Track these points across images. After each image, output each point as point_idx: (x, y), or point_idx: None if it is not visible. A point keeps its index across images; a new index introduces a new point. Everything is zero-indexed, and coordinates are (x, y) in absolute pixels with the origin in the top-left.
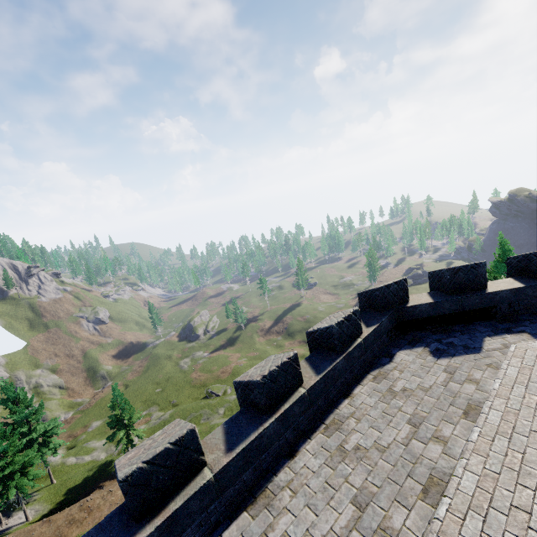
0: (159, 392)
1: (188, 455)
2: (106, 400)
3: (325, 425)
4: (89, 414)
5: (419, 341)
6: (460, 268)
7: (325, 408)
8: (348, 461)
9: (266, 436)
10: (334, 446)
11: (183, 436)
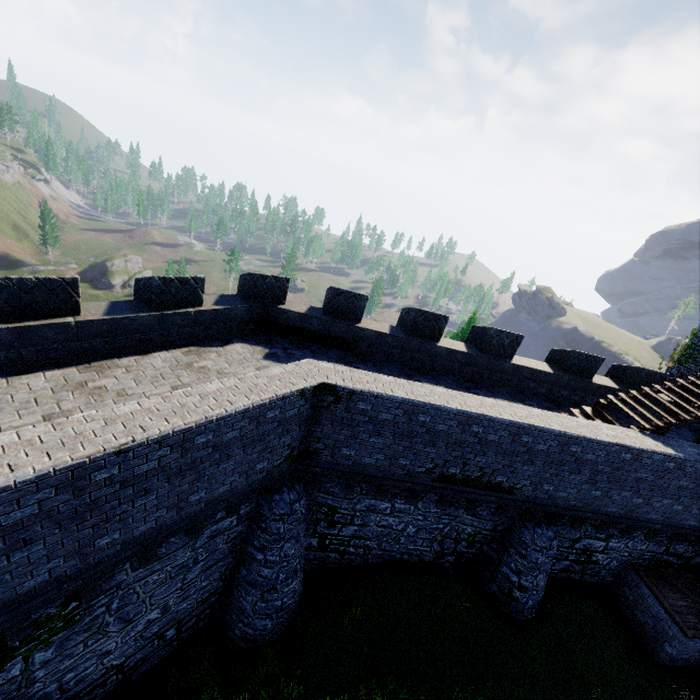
0: None
1: None
2: None
3: (89, 366)
4: None
5: (270, 343)
6: (343, 292)
7: (103, 352)
8: (79, 393)
9: None
10: (78, 381)
11: None
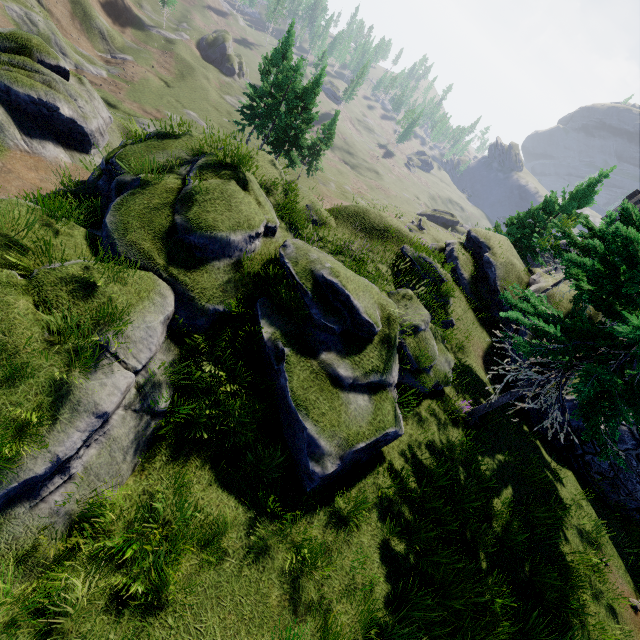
0: (231, 124)
1: None
2: (155, 88)
3: None
4: (145, 94)
5: None
6: None
7: None
8: None
9: None
10: None
11: None
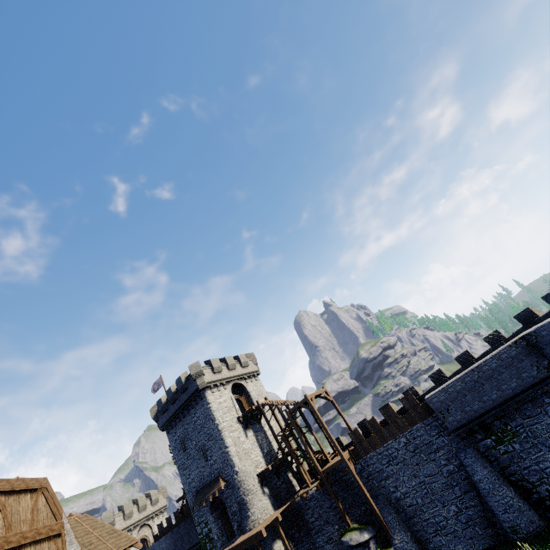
0: None
1: (440, 374)
2: None
3: None
4: None
5: None
6: (546, 296)
7: None
8: None
9: (461, 371)
10: None
11: (437, 370)
